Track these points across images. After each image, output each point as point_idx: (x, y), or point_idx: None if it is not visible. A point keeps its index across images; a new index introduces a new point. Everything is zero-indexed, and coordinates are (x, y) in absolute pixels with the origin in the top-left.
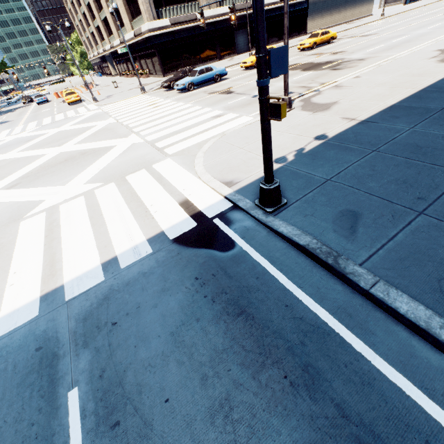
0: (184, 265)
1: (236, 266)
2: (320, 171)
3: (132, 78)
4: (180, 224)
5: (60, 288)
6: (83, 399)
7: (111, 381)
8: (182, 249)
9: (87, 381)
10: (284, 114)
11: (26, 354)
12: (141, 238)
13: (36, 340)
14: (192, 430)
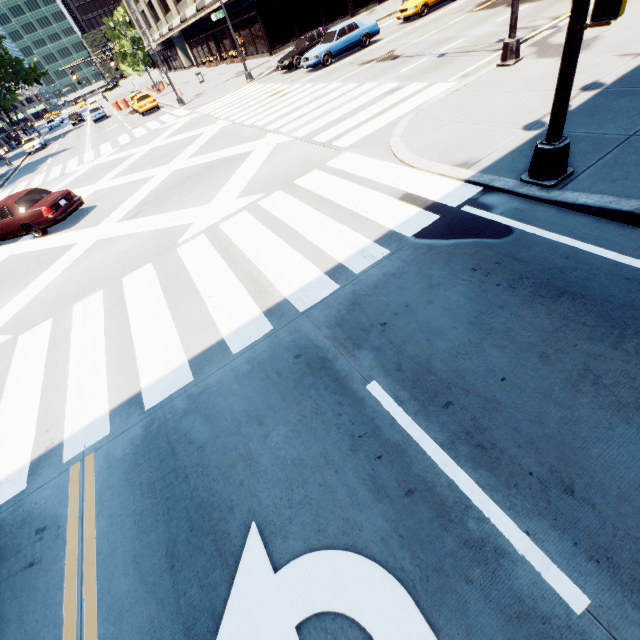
0: (447, 259)
1: (526, 250)
2: (611, 127)
3: (219, 66)
4: (412, 220)
5: (284, 303)
6: (390, 390)
7: (415, 372)
8: (432, 244)
9: (383, 375)
10: (622, 9)
11: (284, 363)
12: (363, 241)
13: (288, 350)
14: (554, 399)
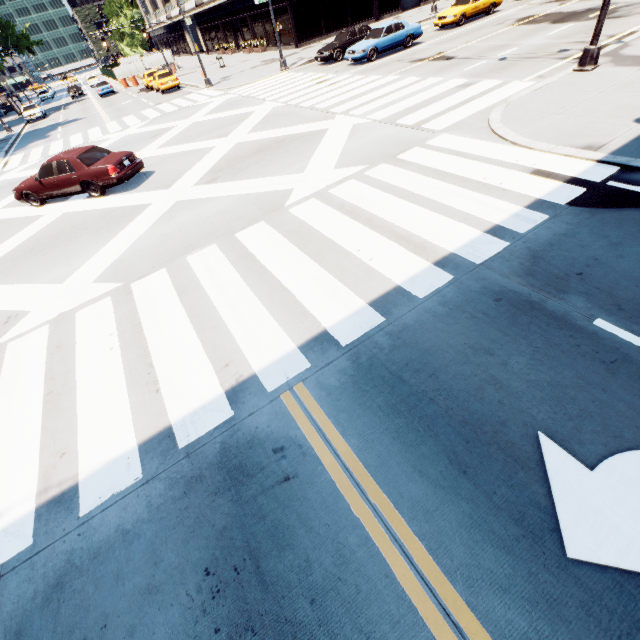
0: (616, 223)
1: None
2: None
3: (234, 54)
4: (558, 191)
5: (452, 256)
6: (620, 325)
7: (639, 311)
8: (592, 211)
9: (606, 314)
10: None
11: (485, 305)
12: (513, 207)
13: (482, 295)
14: None
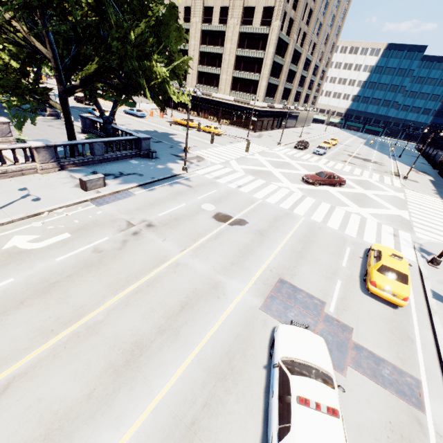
0: None
1: None
2: None
3: (198, 118)
4: None
5: None
6: None
7: None
8: None
9: None
10: None
11: None
12: None
13: None
14: None
